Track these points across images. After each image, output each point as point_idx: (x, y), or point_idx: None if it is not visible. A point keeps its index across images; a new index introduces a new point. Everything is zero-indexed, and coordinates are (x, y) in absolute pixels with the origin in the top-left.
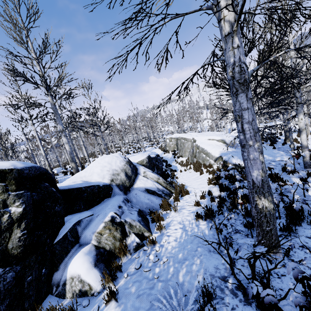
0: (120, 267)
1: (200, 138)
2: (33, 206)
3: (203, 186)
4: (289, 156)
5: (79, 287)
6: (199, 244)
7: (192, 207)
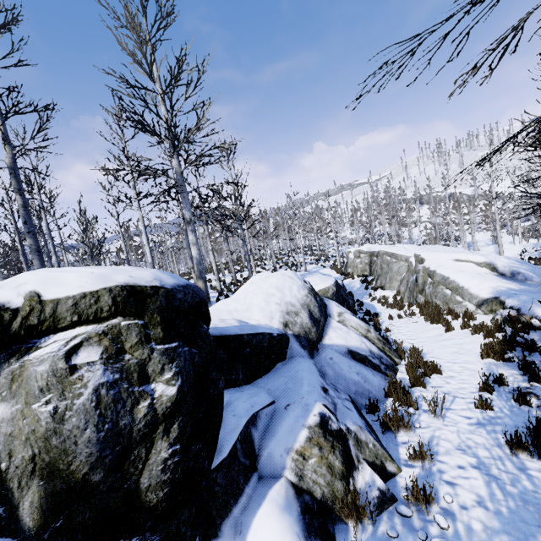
0: None
1: (436, 257)
2: (194, 382)
3: (467, 360)
4: None
5: None
6: None
7: (468, 409)
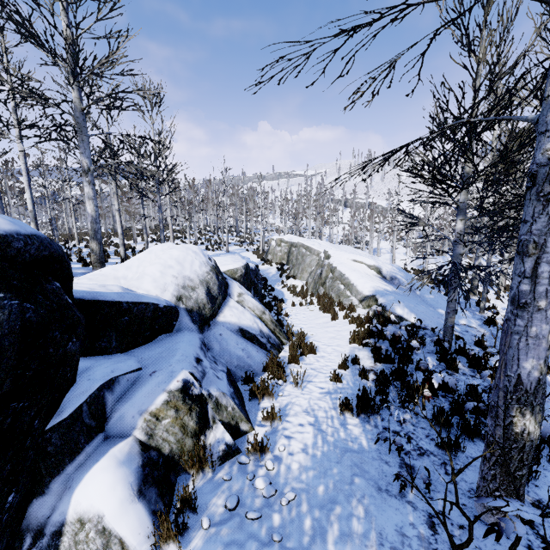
0: (196, 501)
1: (340, 255)
2: (21, 337)
3: (339, 344)
4: (479, 321)
5: (96, 546)
6: (355, 468)
7: (325, 381)
